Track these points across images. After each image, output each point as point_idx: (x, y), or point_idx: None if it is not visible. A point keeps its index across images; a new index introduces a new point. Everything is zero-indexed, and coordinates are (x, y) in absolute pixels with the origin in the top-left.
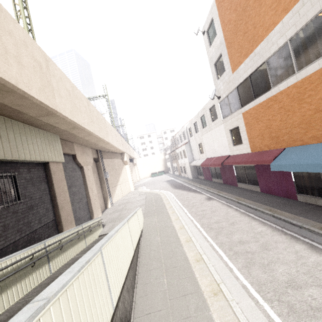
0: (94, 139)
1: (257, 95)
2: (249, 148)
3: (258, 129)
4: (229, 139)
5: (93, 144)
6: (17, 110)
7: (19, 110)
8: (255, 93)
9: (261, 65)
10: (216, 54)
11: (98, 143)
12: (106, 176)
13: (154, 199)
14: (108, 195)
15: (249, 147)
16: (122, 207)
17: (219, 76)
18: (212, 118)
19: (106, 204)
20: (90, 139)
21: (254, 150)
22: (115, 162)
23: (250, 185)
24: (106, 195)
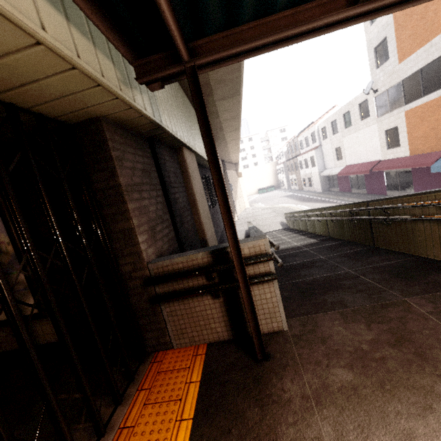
0: (234, 149)
1: (427, 92)
2: (408, 151)
3: (423, 129)
4: (382, 141)
5: (227, 153)
6: (222, 129)
7: (223, 130)
8: (425, 89)
9: (437, 58)
10: (379, 36)
11: (232, 153)
12: (232, 188)
13: (286, 212)
14: (234, 208)
15: (408, 150)
16: (251, 219)
17: (378, 64)
18: (361, 116)
19: (233, 217)
20: (231, 149)
21: (414, 153)
22: (232, 174)
23: (403, 192)
24: (233, 208)
